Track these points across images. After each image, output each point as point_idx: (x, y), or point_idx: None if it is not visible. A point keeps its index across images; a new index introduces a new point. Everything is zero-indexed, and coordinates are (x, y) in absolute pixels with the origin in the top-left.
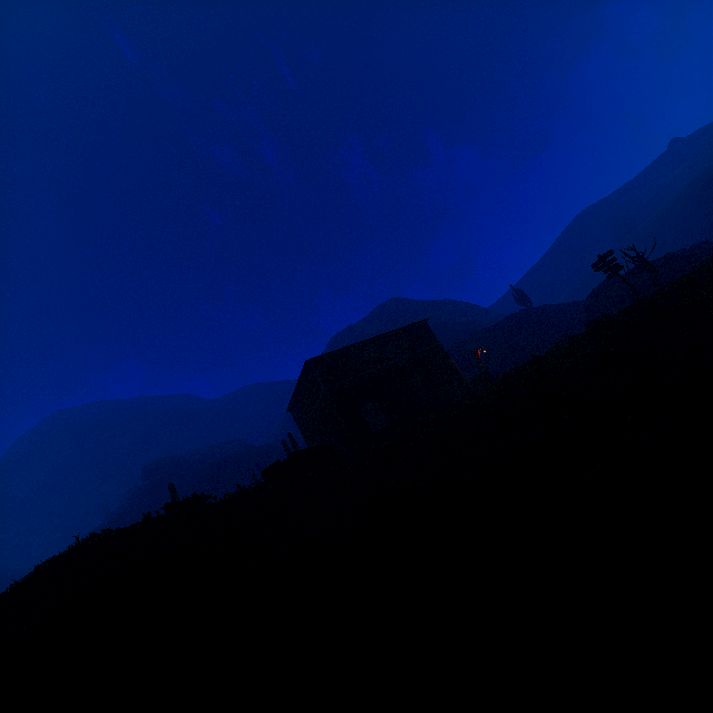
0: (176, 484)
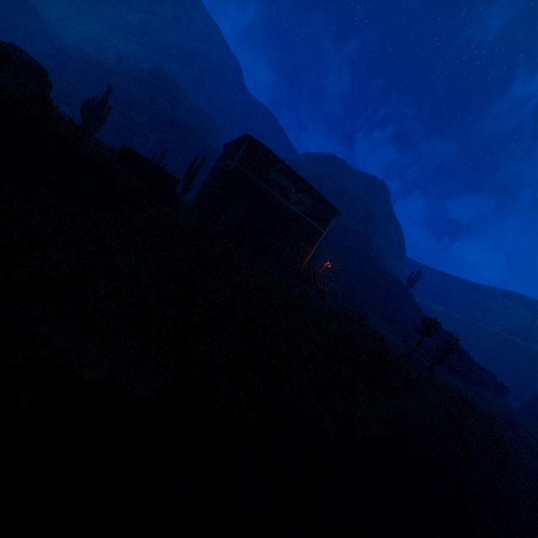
0: (157, 99)
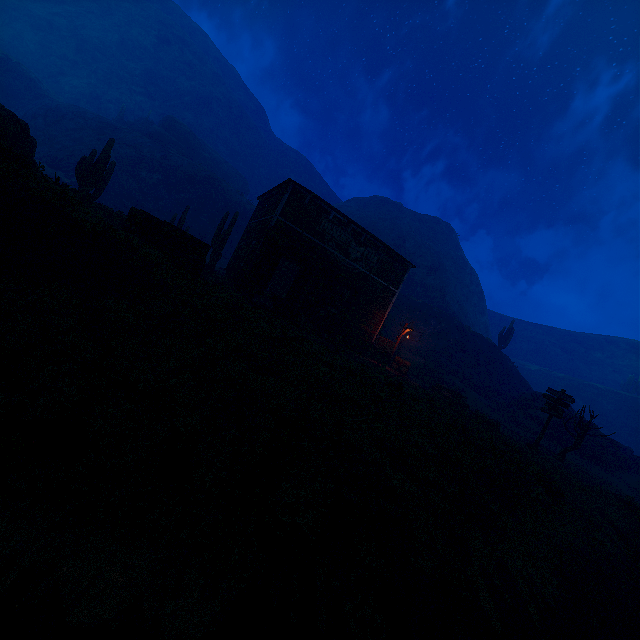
0: (171, 153)
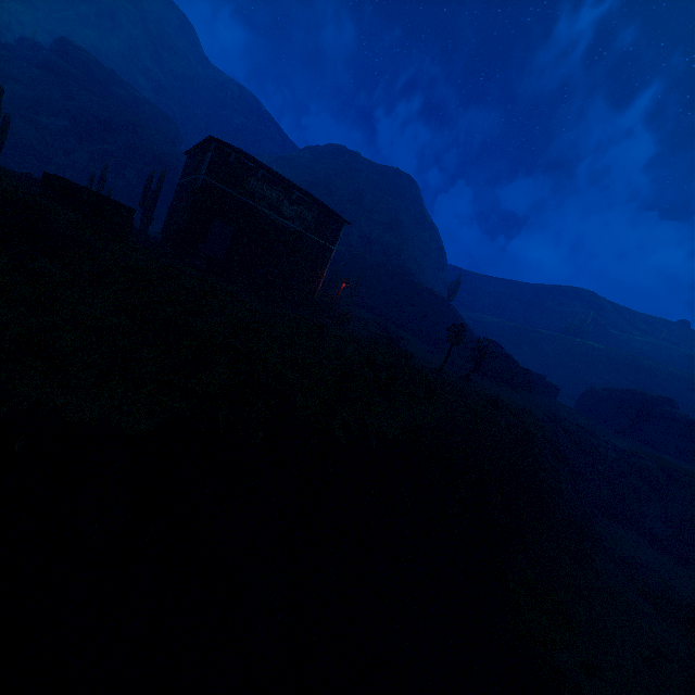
0: (75, 91)
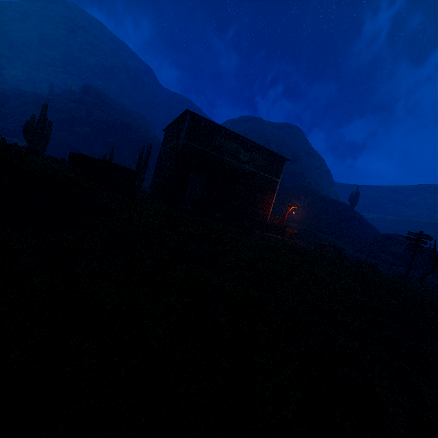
0: (93, 111)
